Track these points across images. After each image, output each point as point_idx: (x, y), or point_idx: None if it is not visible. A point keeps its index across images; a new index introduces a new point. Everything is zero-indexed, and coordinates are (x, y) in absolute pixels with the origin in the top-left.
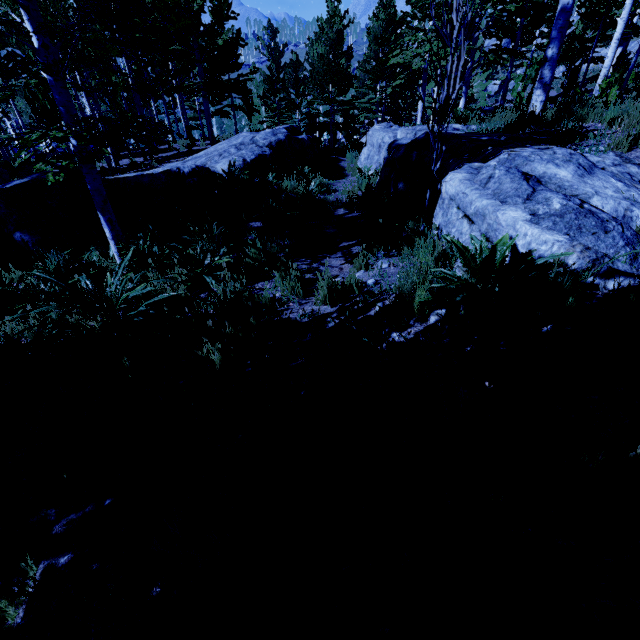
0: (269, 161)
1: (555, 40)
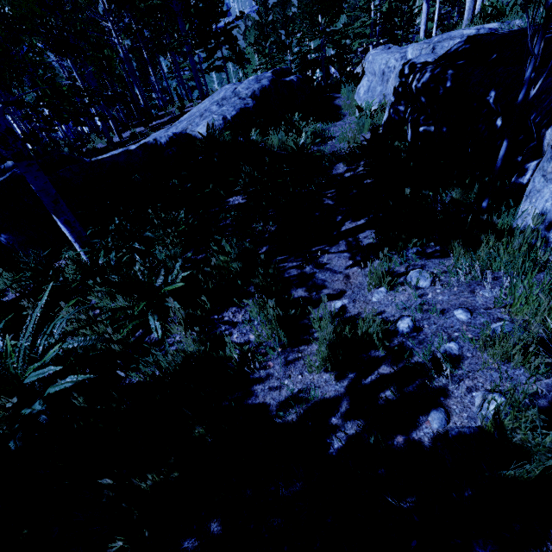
0: (253, 114)
1: None
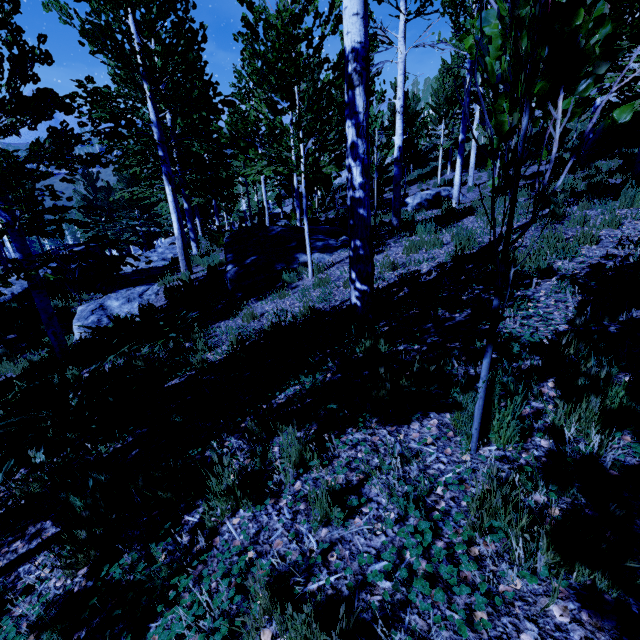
0: None
1: (188, 221)
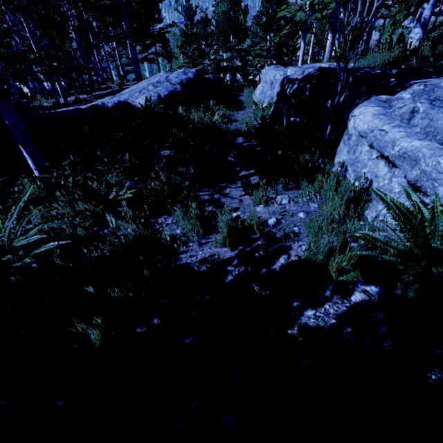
0: (180, 96)
1: None
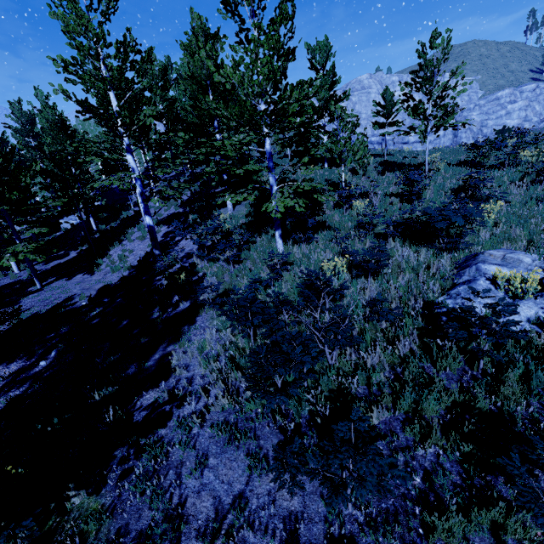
0: None
1: None
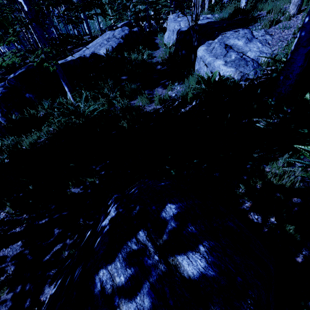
0: (123, 46)
1: None
